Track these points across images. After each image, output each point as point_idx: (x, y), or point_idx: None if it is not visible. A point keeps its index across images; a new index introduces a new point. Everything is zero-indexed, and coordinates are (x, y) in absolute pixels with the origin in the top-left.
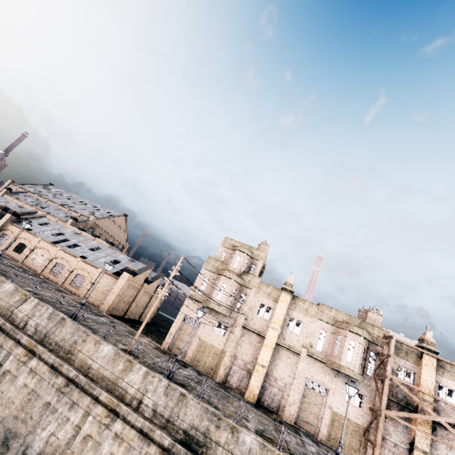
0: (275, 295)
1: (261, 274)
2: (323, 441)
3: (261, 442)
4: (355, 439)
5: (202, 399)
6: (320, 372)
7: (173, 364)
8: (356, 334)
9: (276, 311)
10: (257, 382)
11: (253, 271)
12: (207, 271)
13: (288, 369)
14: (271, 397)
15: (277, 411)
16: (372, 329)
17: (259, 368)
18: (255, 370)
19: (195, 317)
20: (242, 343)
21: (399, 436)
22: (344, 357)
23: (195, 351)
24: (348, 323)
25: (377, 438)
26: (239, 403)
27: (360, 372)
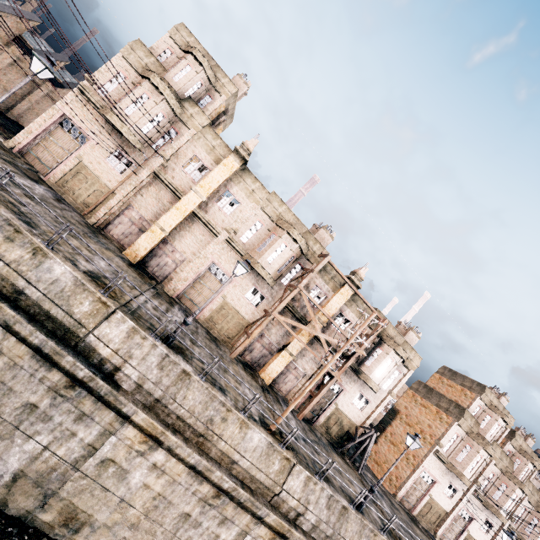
0: (220, 154)
1: (216, 120)
2: (200, 320)
3: (78, 278)
4: (235, 329)
5: (7, 204)
6: (232, 263)
7: (2, 161)
8: (293, 240)
9: (211, 175)
10: (147, 243)
11: (204, 106)
12: (127, 63)
13: (196, 246)
14: (161, 266)
15: (161, 282)
16: (314, 244)
17: (156, 230)
18: (150, 230)
19: (81, 126)
20: (146, 194)
21: (278, 338)
22: (265, 257)
23: (68, 175)
24: (291, 225)
25: (254, 332)
26: (101, 249)
27: (274, 277)
